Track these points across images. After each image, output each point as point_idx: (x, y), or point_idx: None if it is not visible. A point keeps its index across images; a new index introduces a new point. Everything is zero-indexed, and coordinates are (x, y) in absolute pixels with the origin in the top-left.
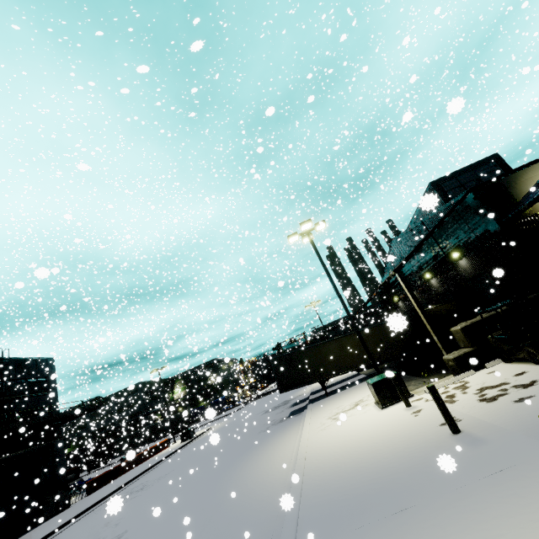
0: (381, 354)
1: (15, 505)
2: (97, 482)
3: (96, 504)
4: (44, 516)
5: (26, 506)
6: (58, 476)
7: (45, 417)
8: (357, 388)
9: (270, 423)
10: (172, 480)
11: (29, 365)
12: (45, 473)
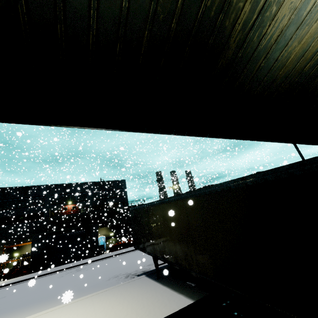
0: (211, 263)
1: (75, 248)
2: (117, 247)
3: (82, 264)
4: (86, 256)
5: (80, 250)
6: (93, 240)
7: (111, 208)
8: (133, 308)
9: (142, 267)
10: (64, 279)
11: (114, 183)
12: (87, 238)
